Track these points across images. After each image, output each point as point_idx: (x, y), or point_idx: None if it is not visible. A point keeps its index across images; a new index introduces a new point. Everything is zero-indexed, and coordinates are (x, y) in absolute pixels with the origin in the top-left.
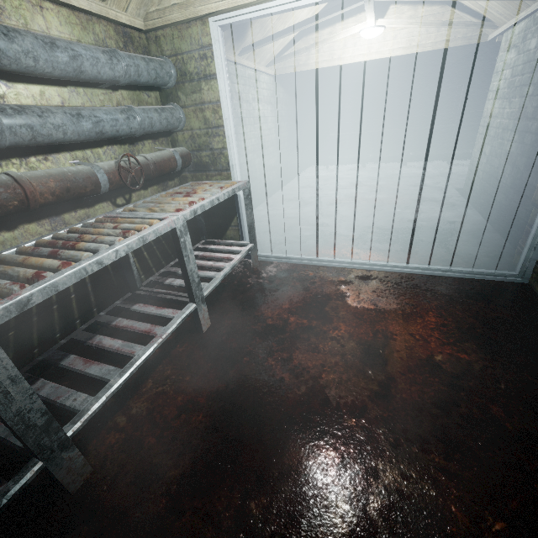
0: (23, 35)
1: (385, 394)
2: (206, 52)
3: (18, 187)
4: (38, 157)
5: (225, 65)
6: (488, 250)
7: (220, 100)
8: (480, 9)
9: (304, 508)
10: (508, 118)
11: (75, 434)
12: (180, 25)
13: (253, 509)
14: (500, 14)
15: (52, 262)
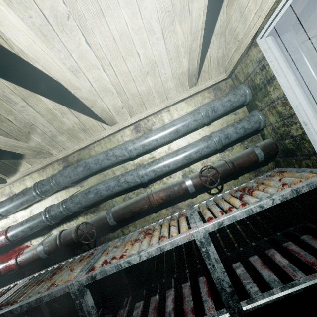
0: (152, 133)
1: None
2: (263, 64)
3: (147, 199)
4: (167, 177)
5: (284, 61)
6: None
7: (284, 93)
8: None
9: None
10: None
11: None
12: (243, 59)
13: None
14: None
15: (122, 251)
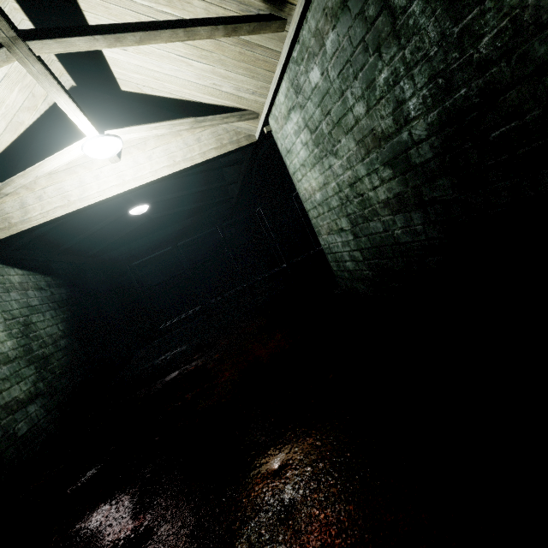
0: None
1: None
2: None
3: None
4: None
5: None
6: None
7: None
8: (229, 100)
9: None
10: (348, 167)
11: None
12: None
13: None
14: (253, 93)
15: None
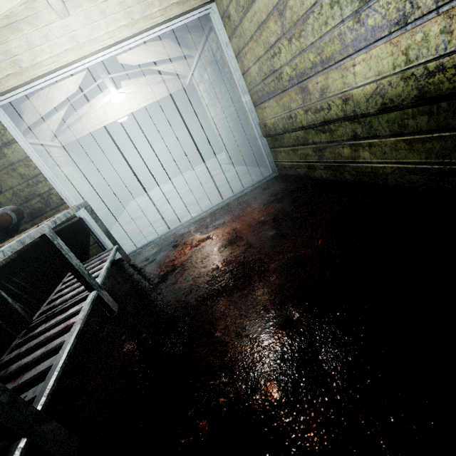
0: None
1: (249, 246)
2: None
3: None
4: None
5: (19, 132)
6: (256, 174)
7: (28, 155)
8: (172, 71)
9: (244, 309)
10: (221, 113)
11: (44, 407)
12: None
13: (218, 335)
14: (183, 70)
15: None
